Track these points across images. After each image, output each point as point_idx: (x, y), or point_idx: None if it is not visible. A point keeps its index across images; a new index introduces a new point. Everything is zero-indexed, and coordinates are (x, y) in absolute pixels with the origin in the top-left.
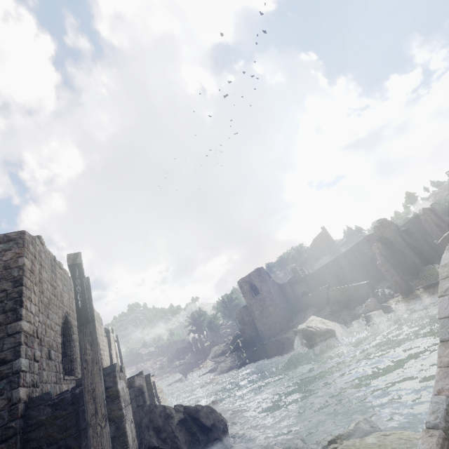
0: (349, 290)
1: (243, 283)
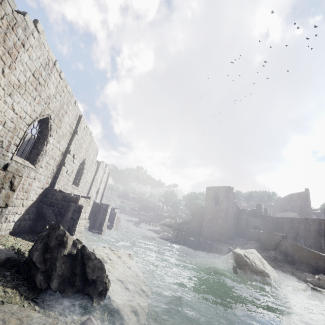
0: (307, 253)
1: (210, 190)
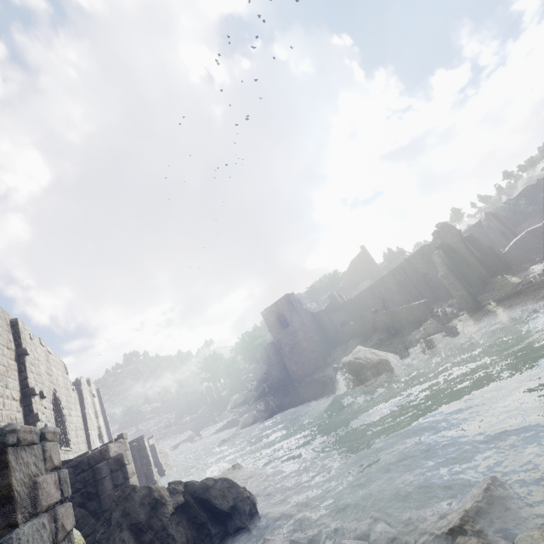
0: (402, 313)
1: (269, 314)
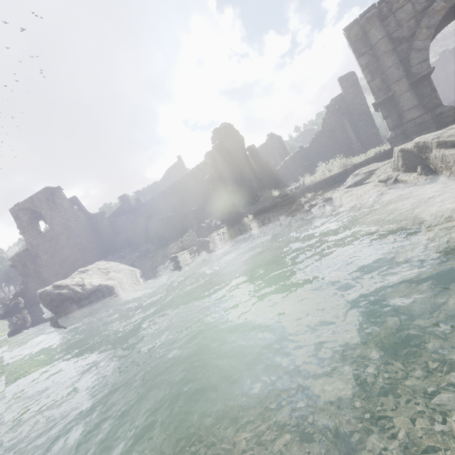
0: (172, 221)
1: (21, 212)
